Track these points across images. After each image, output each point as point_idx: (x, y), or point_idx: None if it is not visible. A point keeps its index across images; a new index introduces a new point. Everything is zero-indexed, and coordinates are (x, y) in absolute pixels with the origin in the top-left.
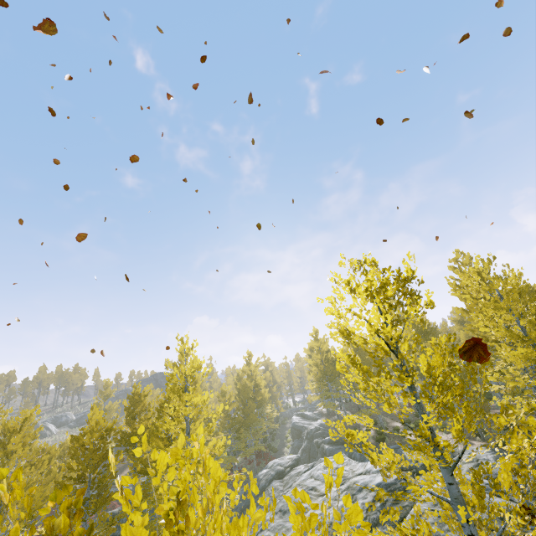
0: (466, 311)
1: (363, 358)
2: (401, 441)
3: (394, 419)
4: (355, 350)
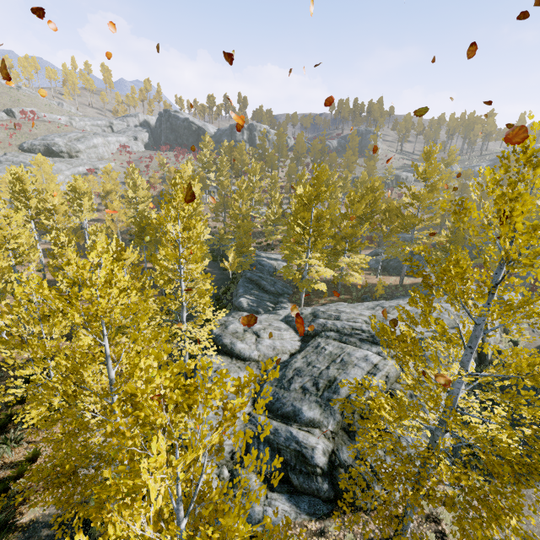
0: None
1: None
2: None
3: None
4: None
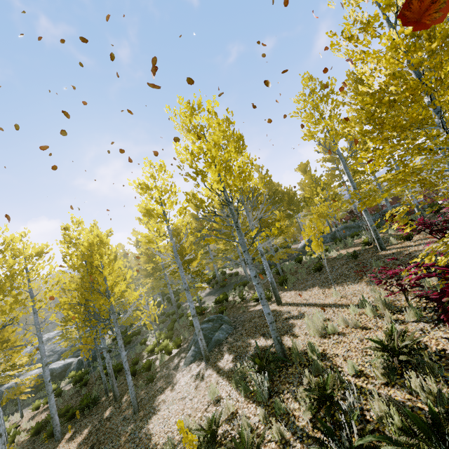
0: None
1: None
2: None
3: None
4: None
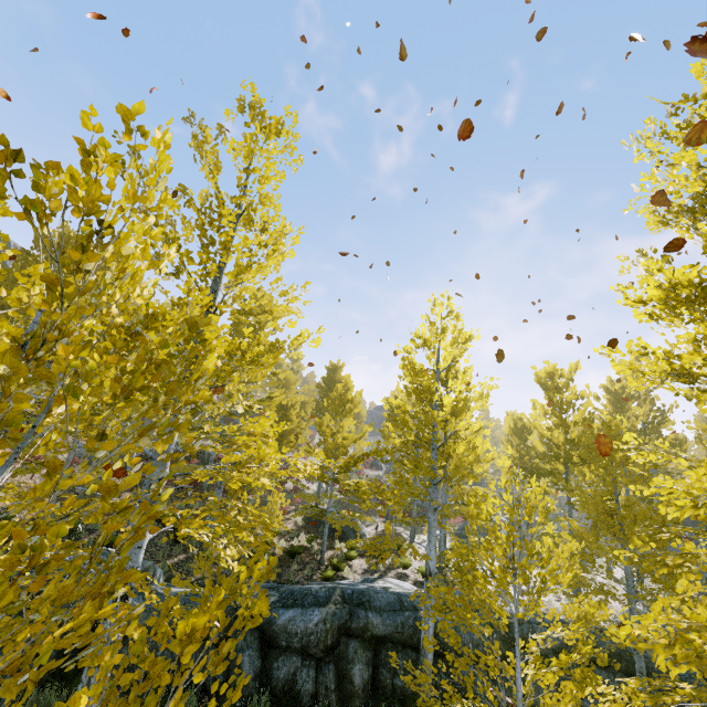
0: None
1: None
2: None
3: None
4: None
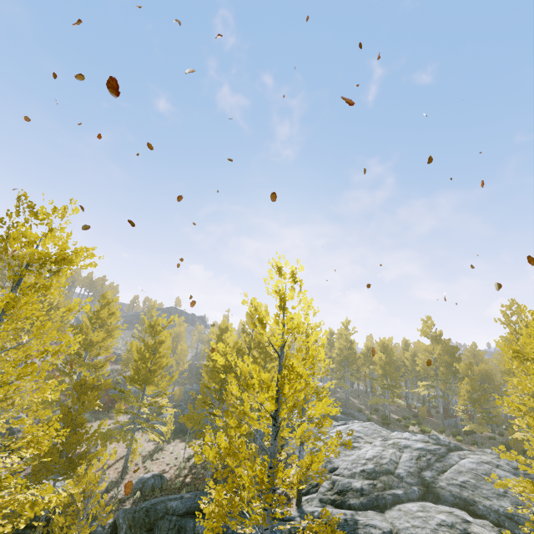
0: (515, 353)
1: (389, 357)
2: (404, 430)
3: (393, 412)
4: (384, 349)
